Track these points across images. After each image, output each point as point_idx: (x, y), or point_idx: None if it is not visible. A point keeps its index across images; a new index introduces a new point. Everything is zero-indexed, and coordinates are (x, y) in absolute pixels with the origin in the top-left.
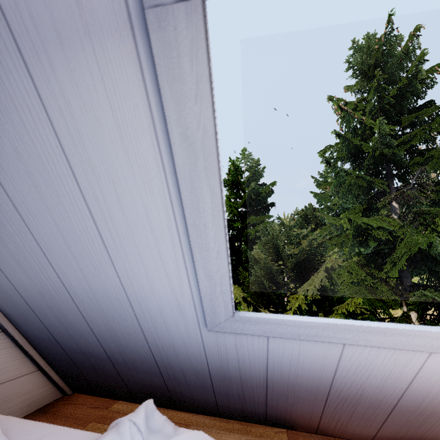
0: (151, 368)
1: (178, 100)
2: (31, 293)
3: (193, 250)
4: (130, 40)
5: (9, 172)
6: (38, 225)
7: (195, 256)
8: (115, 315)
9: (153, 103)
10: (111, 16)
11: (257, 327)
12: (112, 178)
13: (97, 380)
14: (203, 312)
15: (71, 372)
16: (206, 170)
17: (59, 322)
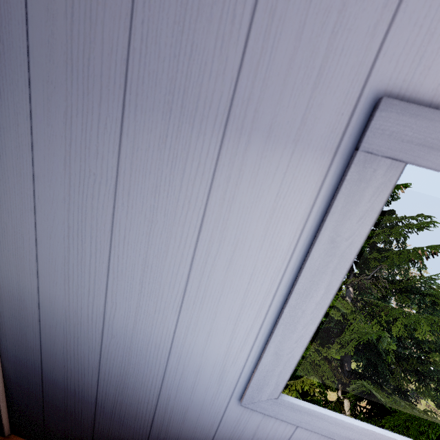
0: (141, 427)
1: (345, 214)
2: (55, 311)
3: (277, 327)
4: (327, 159)
5: (133, 201)
6: (124, 252)
7: (276, 333)
8: (141, 361)
9: (317, 205)
10: (324, 139)
11: (295, 415)
12: (237, 242)
13: (57, 425)
14: (244, 384)
15: (28, 408)
16: (334, 270)
17: (63, 350)
